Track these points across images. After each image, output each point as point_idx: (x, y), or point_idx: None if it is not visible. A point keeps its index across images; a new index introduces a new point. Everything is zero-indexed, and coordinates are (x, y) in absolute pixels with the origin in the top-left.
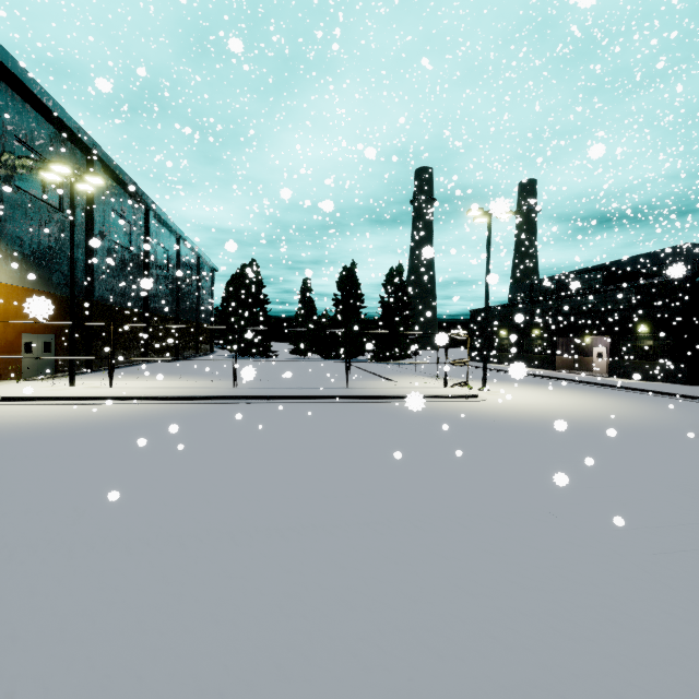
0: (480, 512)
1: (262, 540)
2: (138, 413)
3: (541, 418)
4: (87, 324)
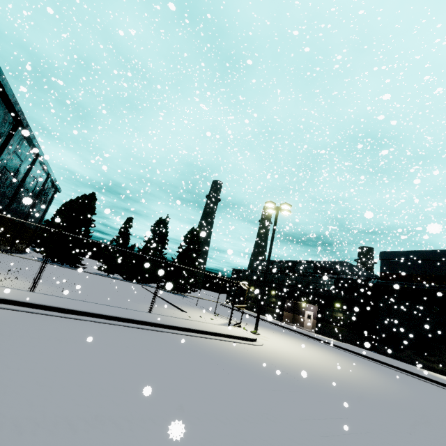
0: None
1: None
2: None
3: (319, 375)
4: None
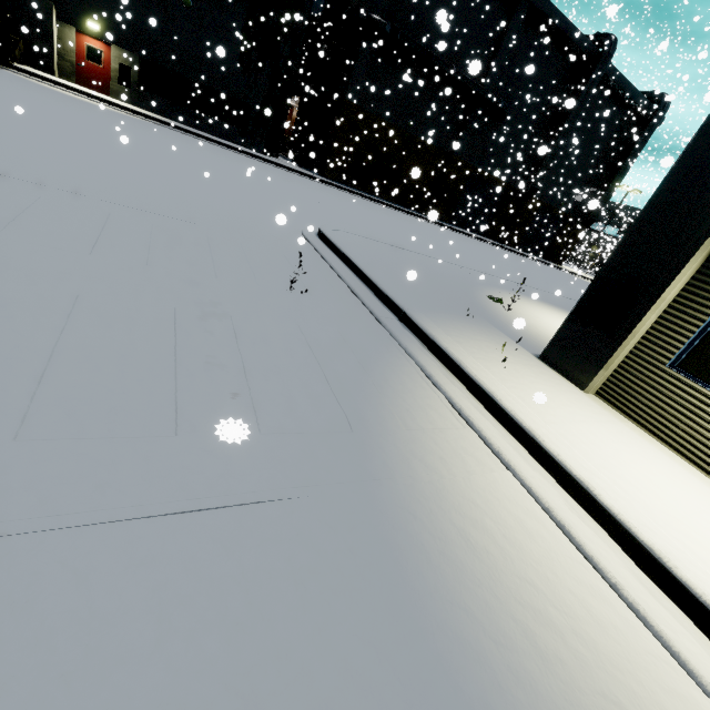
0: None
1: None
2: None
3: None
4: None
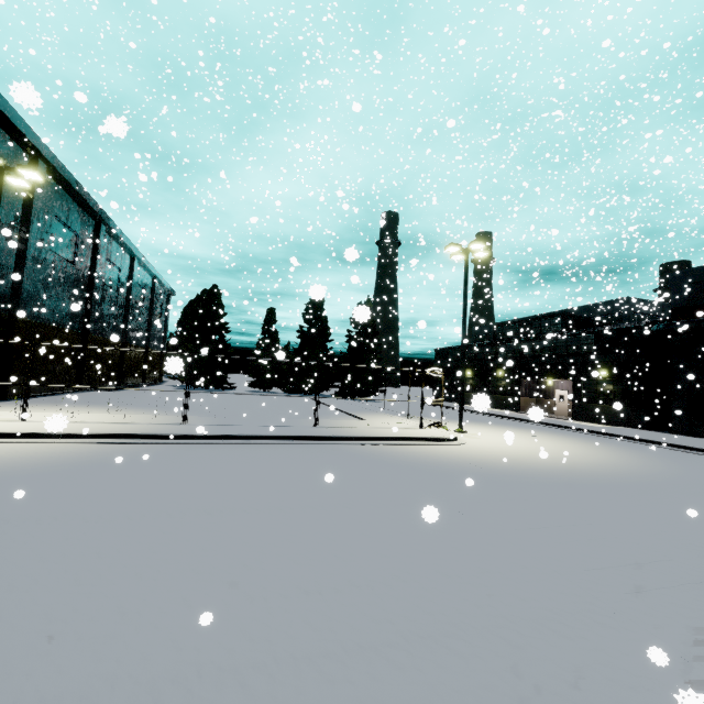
0: (523, 615)
1: (208, 697)
2: (50, 456)
3: (531, 466)
4: (7, 343)
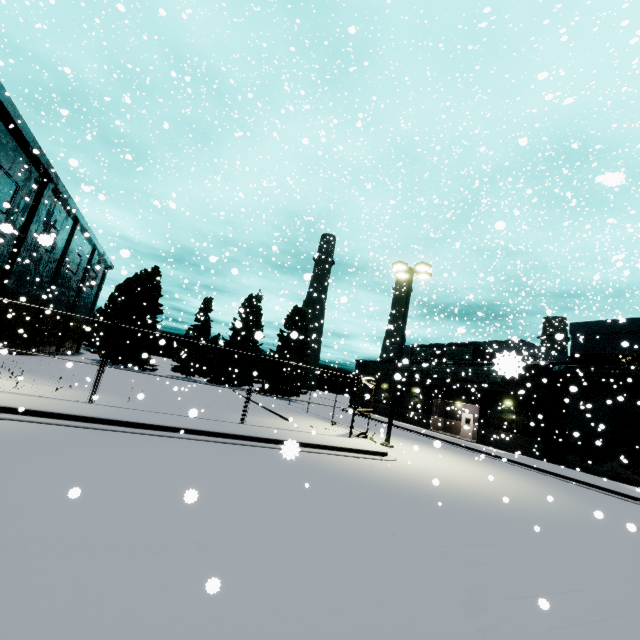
0: None
1: None
2: None
3: (471, 495)
4: None
